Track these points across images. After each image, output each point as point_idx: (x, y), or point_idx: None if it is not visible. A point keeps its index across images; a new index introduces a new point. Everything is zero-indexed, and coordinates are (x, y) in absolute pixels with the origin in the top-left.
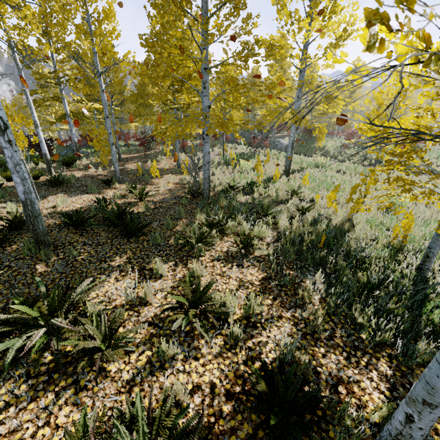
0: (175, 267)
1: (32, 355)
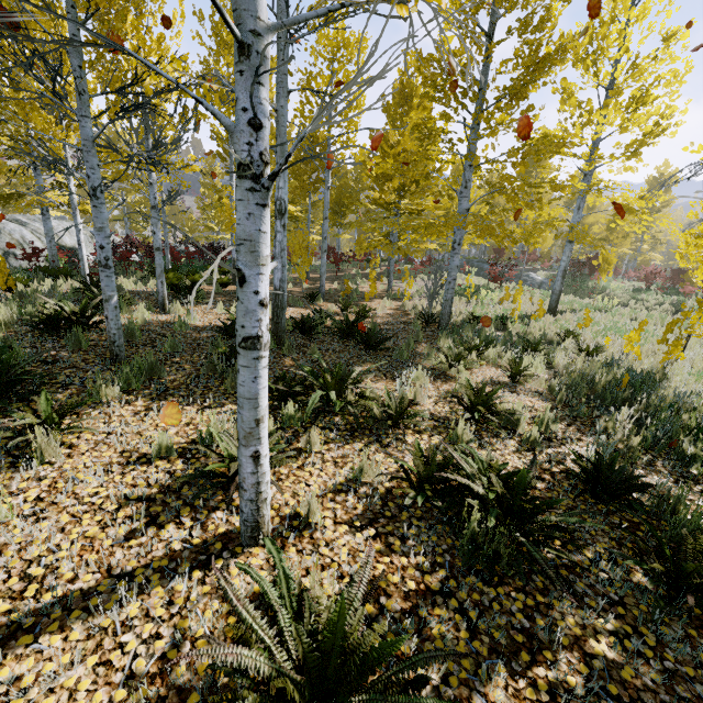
0: (434, 382)
1: (337, 409)
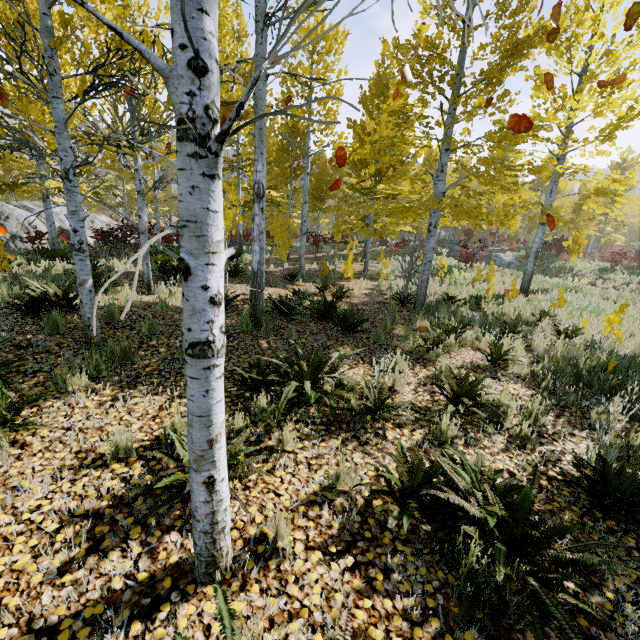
0: (413, 367)
1: (313, 401)
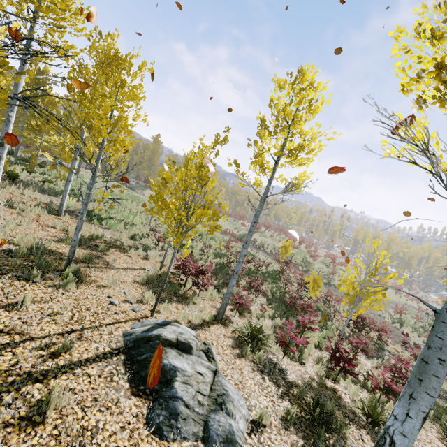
0: None
1: None
